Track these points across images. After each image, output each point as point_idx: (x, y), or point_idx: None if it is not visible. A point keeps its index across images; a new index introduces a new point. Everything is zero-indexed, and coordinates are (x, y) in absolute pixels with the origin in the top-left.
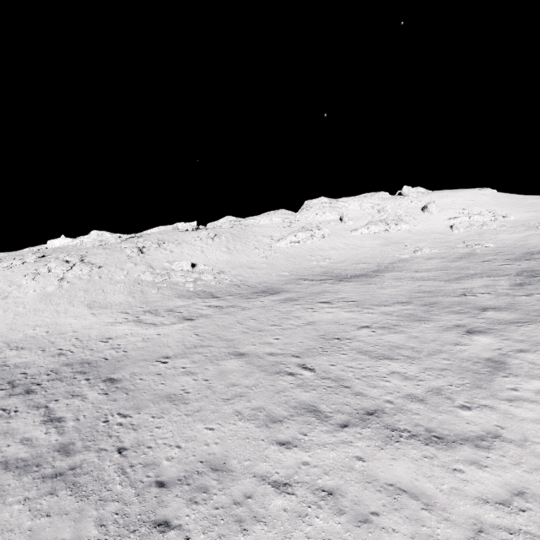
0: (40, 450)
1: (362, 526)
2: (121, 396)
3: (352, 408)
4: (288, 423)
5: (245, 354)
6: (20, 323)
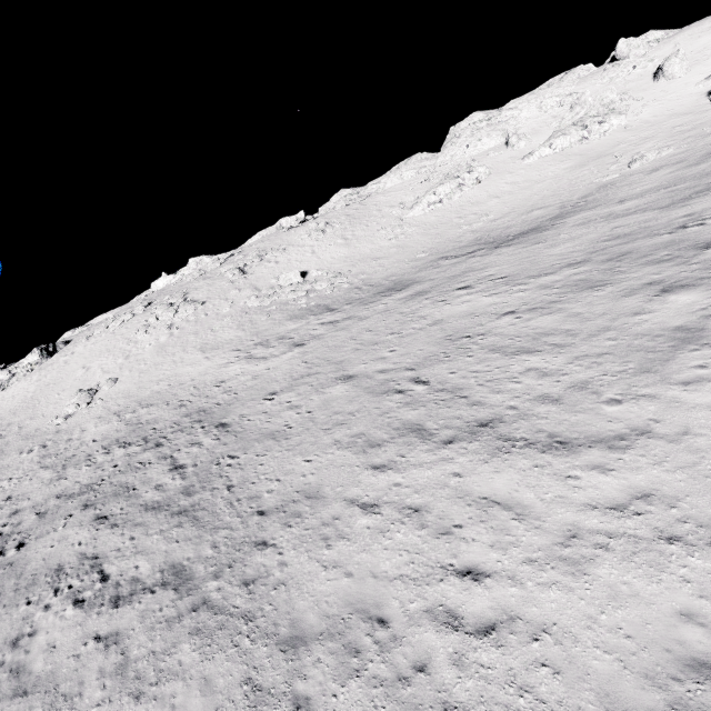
0: (169, 493)
1: (441, 537)
2: (231, 439)
3: (463, 422)
4: (387, 446)
5: (353, 377)
6: (146, 380)
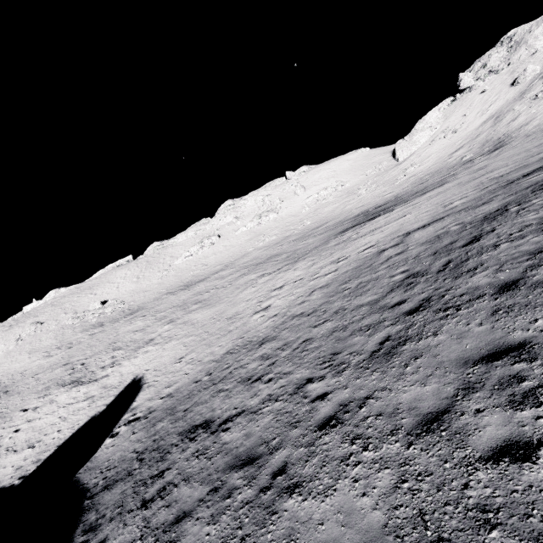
0: None
1: (35, 413)
2: (5, 396)
3: (77, 378)
4: (50, 390)
5: (68, 363)
6: None
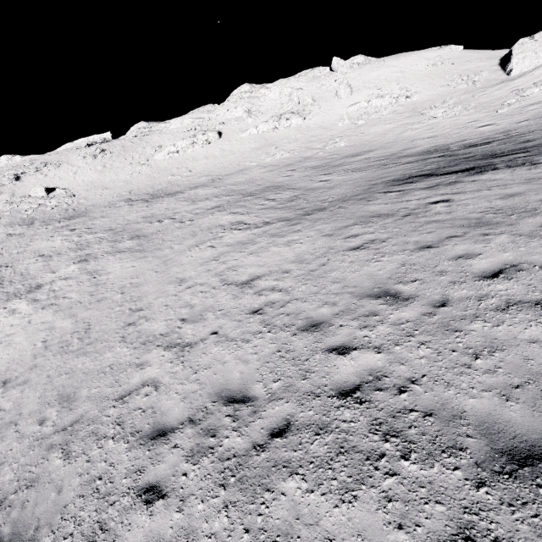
0: None
1: None
2: None
3: None
4: None
5: None
6: None
